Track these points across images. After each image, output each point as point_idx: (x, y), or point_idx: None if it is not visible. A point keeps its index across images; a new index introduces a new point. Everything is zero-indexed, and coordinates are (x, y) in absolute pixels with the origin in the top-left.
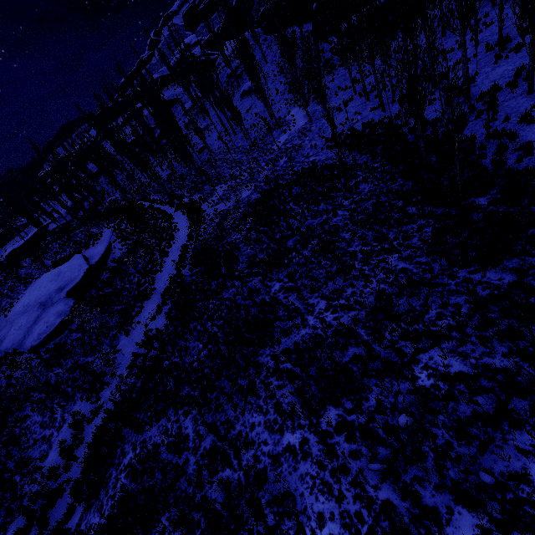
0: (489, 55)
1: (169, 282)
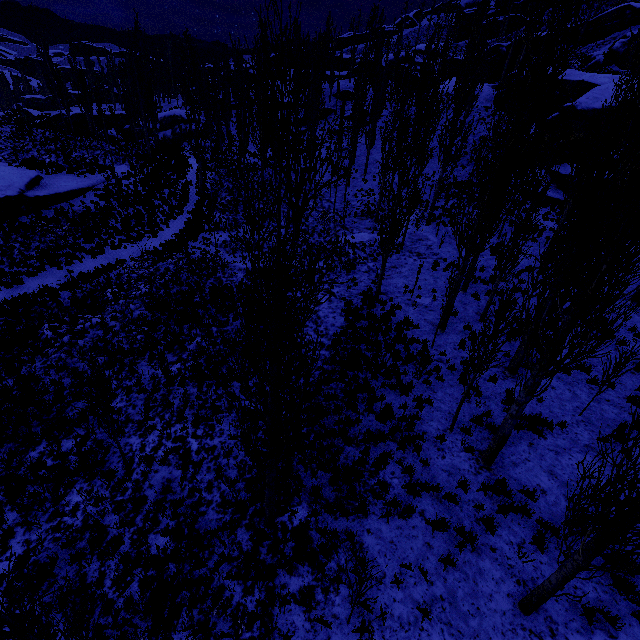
0: (623, 410)
1: (32, 292)
